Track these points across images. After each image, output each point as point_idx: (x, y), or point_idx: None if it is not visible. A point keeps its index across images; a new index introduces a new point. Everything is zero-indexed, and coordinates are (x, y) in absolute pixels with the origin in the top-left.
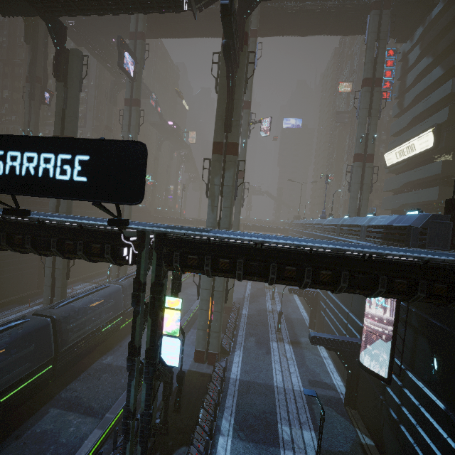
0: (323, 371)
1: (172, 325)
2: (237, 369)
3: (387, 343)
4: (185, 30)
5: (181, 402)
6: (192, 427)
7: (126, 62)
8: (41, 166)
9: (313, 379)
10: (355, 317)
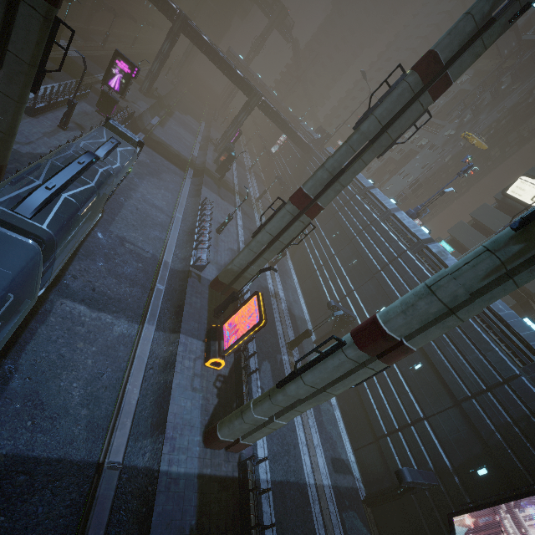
0: (338, 436)
1: None
2: (264, 453)
3: None
4: None
5: None
6: None
7: None
8: None
9: (334, 457)
10: (435, 438)
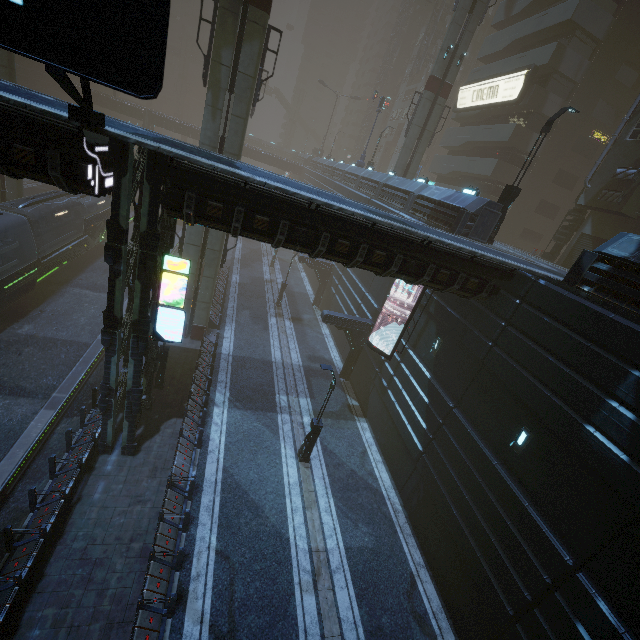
0: (323, 348)
1: (174, 294)
2: (230, 345)
3: (398, 325)
4: None
5: (164, 379)
6: (180, 401)
7: None
8: None
9: (312, 356)
10: (371, 298)
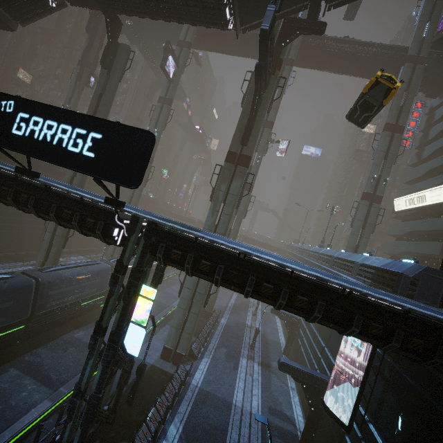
0: (286, 401)
1: (142, 313)
2: (200, 376)
3: (356, 388)
4: (228, 47)
5: (135, 395)
6: (139, 424)
7: (168, 64)
8: (58, 135)
9: (273, 407)
10: (329, 353)
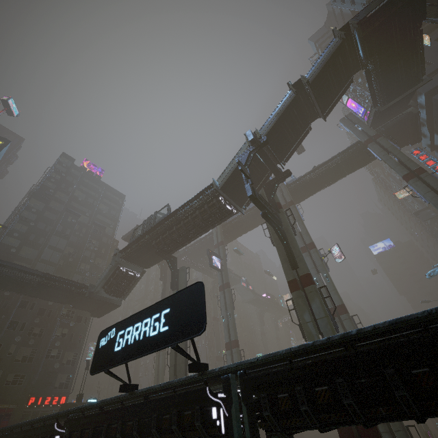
0: None
1: None
2: None
3: None
4: (247, 227)
5: None
6: None
7: (214, 261)
8: (142, 331)
9: None
10: None
